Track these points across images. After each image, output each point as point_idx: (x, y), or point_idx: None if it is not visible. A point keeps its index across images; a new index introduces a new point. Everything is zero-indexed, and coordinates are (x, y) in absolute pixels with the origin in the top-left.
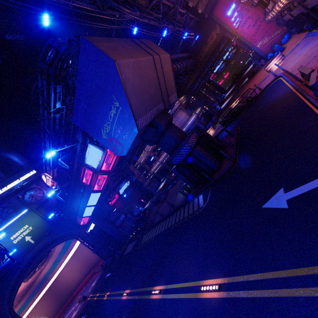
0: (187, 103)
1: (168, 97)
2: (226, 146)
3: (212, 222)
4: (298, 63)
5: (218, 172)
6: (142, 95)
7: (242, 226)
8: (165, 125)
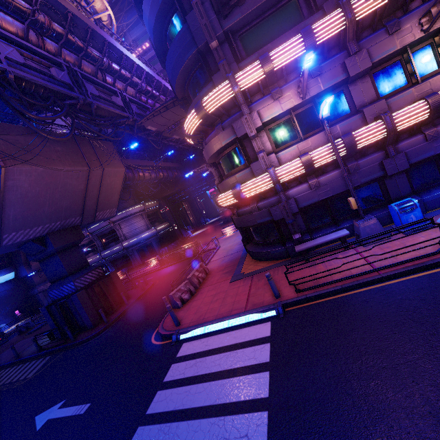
0: (156, 210)
1: (96, 212)
2: (128, 299)
3: (1, 413)
4: (225, 249)
5: (86, 334)
6: (39, 205)
7: (1, 437)
8: (59, 247)
